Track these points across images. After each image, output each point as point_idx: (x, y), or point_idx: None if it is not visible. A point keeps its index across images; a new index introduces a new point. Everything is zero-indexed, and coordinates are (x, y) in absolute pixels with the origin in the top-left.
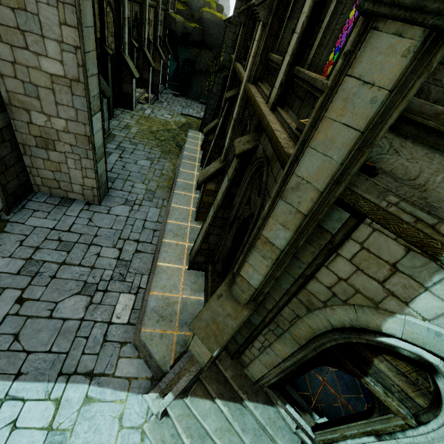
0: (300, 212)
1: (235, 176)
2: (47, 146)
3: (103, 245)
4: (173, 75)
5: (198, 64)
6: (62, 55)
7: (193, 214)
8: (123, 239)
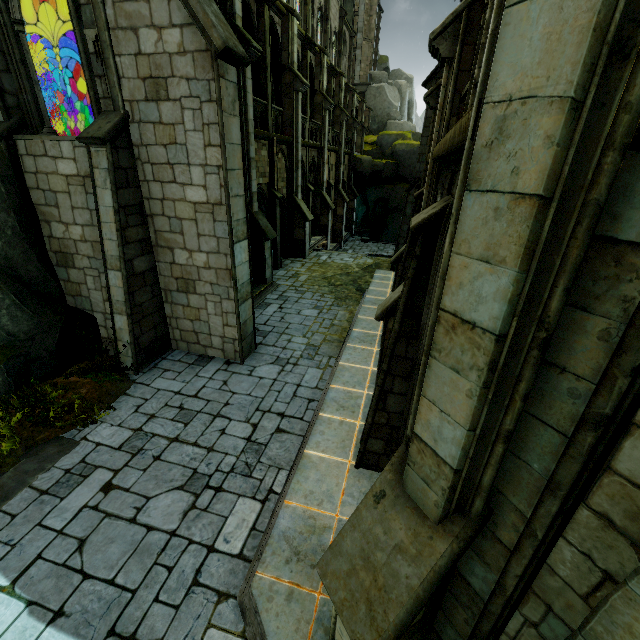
0: (522, 197)
1: (417, 271)
2: (188, 288)
3: (232, 418)
4: (361, 221)
5: (393, 202)
6: (206, 179)
7: (373, 377)
8: (262, 411)
